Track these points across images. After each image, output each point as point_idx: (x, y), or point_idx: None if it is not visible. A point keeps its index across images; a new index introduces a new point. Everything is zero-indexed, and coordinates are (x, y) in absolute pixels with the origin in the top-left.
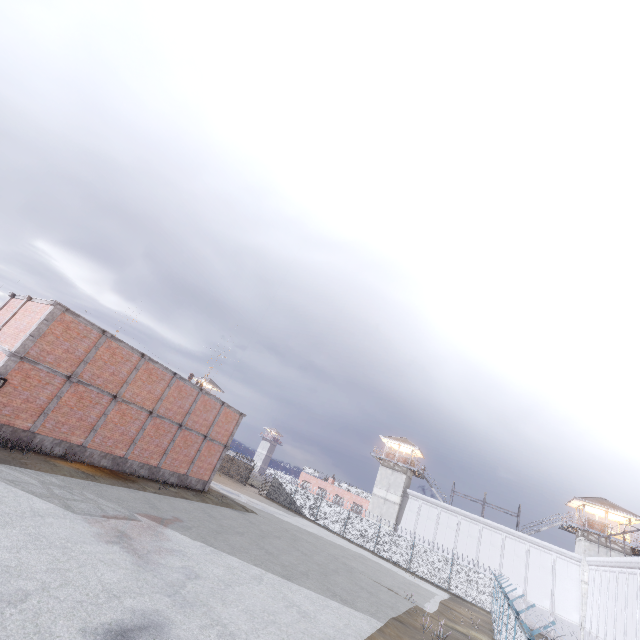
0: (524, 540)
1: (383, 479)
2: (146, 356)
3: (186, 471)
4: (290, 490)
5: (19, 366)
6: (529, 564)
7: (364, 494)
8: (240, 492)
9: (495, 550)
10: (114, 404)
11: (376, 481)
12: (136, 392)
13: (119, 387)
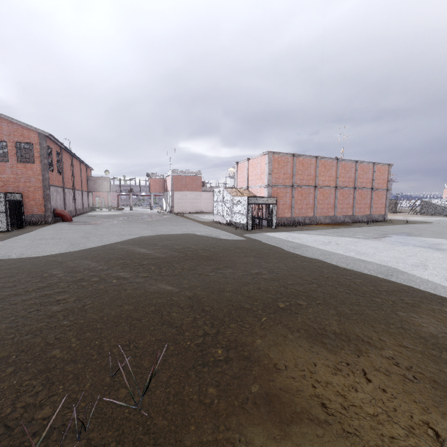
0: None
1: None
2: (318, 157)
3: (369, 213)
4: (443, 204)
5: (272, 190)
6: None
7: None
8: (401, 216)
9: None
10: (316, 191)
11: None
12: (323, 180)
13: (314, 181)
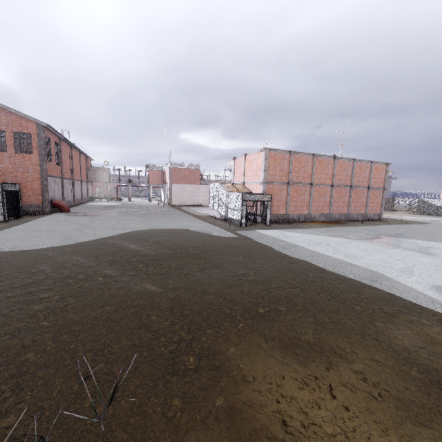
0: None
1: None
2: (315, 154)
3: (364, 211)
4: (440, 204)
5: (268, 187)
6: None
7: None
8: (397, 215)
9: None
10: (312, 188)
11: None
12: (319, 177)
13: (310, 178)
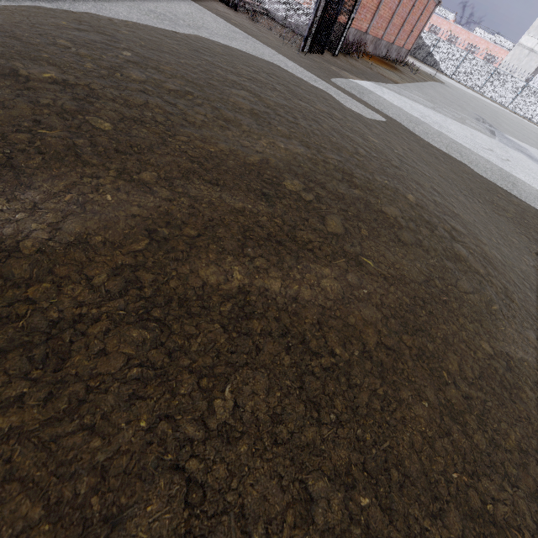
0: None
1: None
2: None
3: (403, 43)
4: (430, 43)
5: None
6: None
7: (505, 44)
8: None
9: None
10: None
11: (531, 27)
12: None
13: None
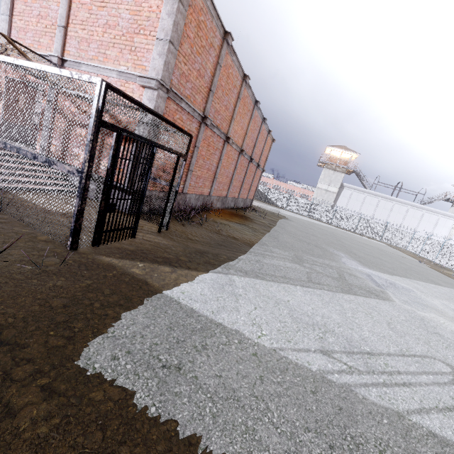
0: (422, 209)
1: (326, 177)
2: (247, 78)
3: (246, 196)
4: (264, 191)
5: (165, 107)
6: (421, 221)
7: (310, 188)
8: None
9: (400, 215)
10: (225, 147)
11: (320, 179)
12: (235, 129)
13: (227, 125)
